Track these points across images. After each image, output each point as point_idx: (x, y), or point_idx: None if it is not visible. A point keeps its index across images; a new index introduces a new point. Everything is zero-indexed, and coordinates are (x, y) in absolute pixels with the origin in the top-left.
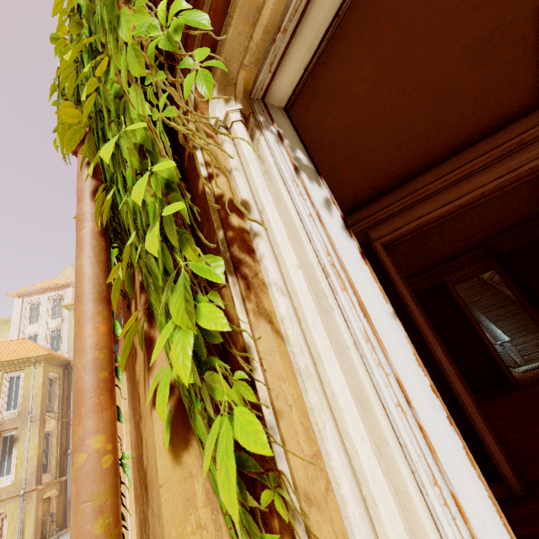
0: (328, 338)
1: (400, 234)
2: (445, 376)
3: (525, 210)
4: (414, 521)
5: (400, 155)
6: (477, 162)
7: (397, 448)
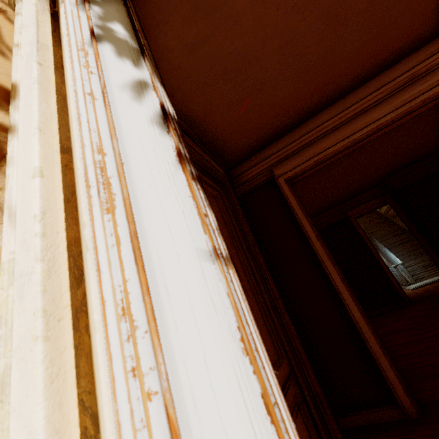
0: (42, 311)
1: (302, 170)
2: (343, 304)
3: (416, 151)
4: None
5: (298, 89)
6: (372, 97)
7: None
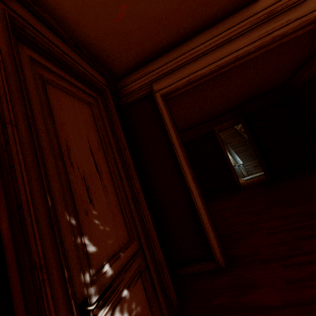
0: None
1: (175, 87)
2: (191, 195)
3: (264, 86)
4: None
5: (175, 4)
6: (237, 28)
7: None
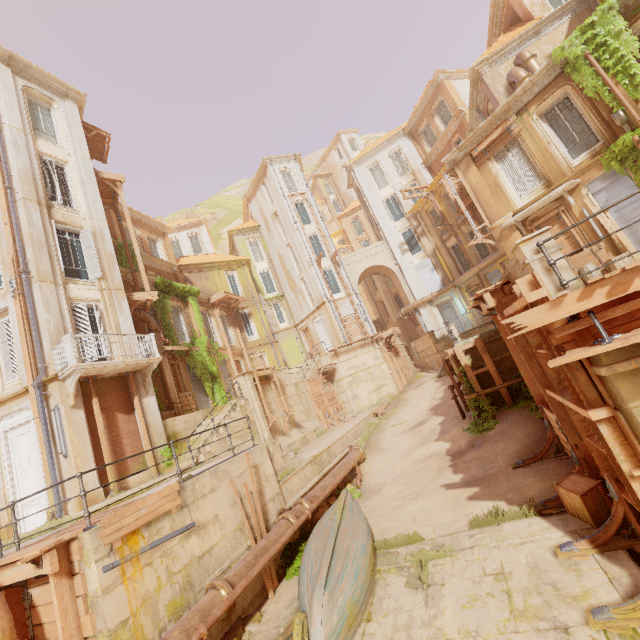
0: None
1: None
2: None
3: None
4: None
5: None
6: None
7: None
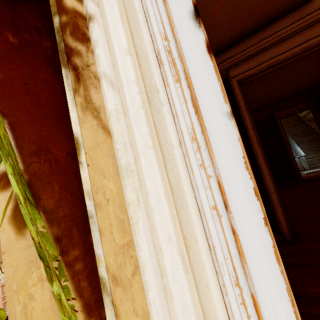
0: (149, 134)
1: (253, 72)
2: (261, 175)
3: None
4: (210, 308)
5: None
6: None
7: (205, 247)
